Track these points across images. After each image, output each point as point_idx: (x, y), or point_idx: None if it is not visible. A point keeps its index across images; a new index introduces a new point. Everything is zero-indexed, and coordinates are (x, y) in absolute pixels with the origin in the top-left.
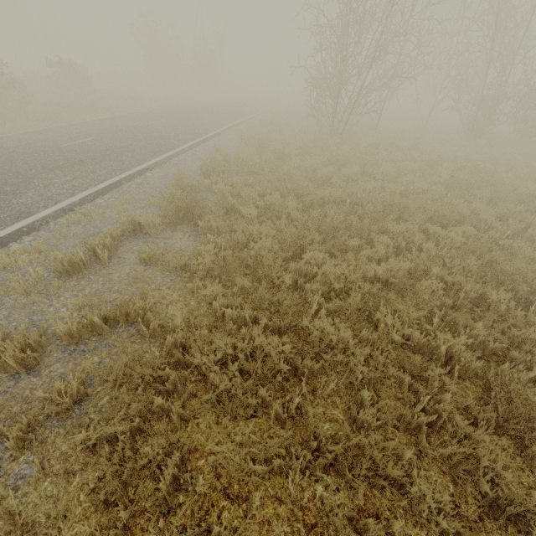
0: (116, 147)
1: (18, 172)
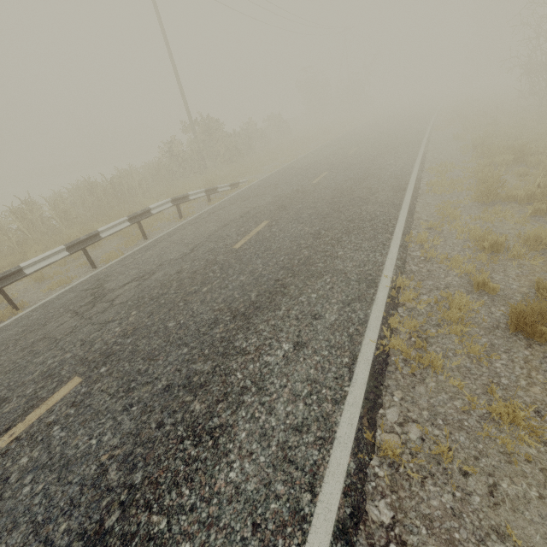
0: (383, 148)
1: (359, 163)
